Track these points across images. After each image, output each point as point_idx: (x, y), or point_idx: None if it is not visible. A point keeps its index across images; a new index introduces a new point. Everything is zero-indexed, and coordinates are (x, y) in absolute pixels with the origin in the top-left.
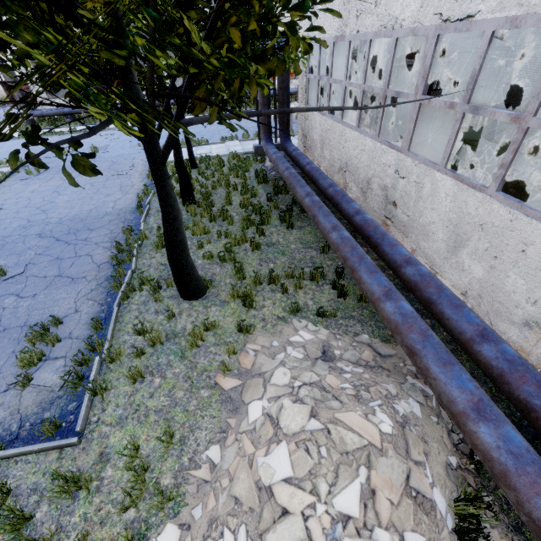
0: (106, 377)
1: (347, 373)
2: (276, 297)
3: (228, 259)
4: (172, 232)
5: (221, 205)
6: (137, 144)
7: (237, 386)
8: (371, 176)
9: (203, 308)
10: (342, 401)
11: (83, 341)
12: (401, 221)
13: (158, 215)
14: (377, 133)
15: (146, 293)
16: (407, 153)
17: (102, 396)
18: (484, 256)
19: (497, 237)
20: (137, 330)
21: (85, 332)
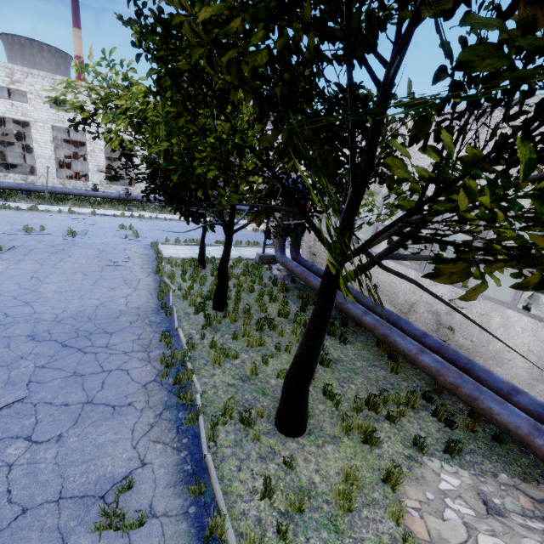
0: None
1: None
2: (386, 429)
3: None
4: (315, 354)
5: (256, 312)
6: (122, 234)
7: None
8: (415, 300)
9: (317, 448)
10: None
11: (179, 521)
12: (461, 344)
13: (190, 319)
14: (422, 267)
15: (232, 428)
16: (464, 289)
17: None
18: None
19: None
20: (264, 491)
21: (175, 502)
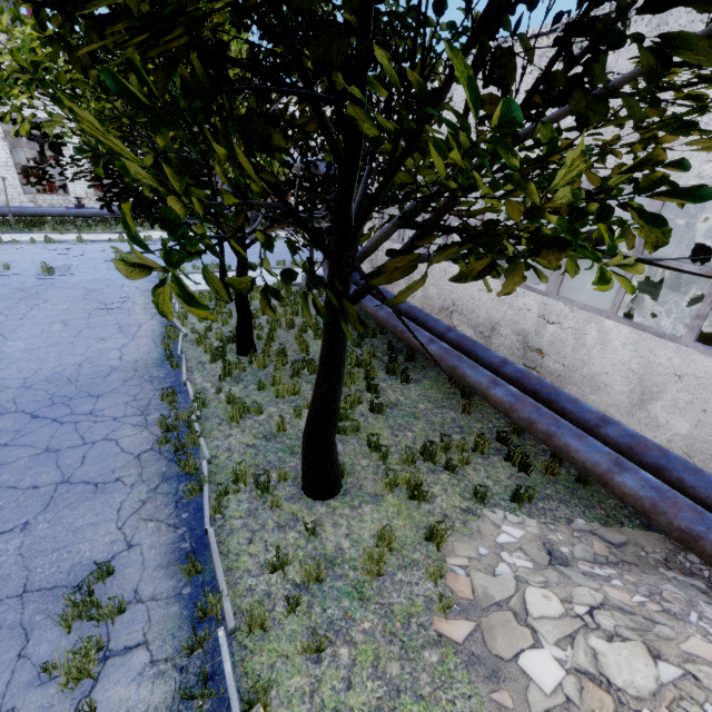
0: (249, 667)
1: (611, 578)
2: (443, 480)
3: (349, 429)
4: (332, 398)
5: (295, 353)
6: None
7: (472, 632)
8: (498, 319)
9: (351, 510)
10: (665, 624)
11: (169, 604)
12: (552, 370)
13: (205, 370)
14: None
15: (247, 496)
16: (556, 297)
17: (265, 710)
18: (688, 409)
19: (703, 389)
20: (273, 563)
21: (166, 584)
